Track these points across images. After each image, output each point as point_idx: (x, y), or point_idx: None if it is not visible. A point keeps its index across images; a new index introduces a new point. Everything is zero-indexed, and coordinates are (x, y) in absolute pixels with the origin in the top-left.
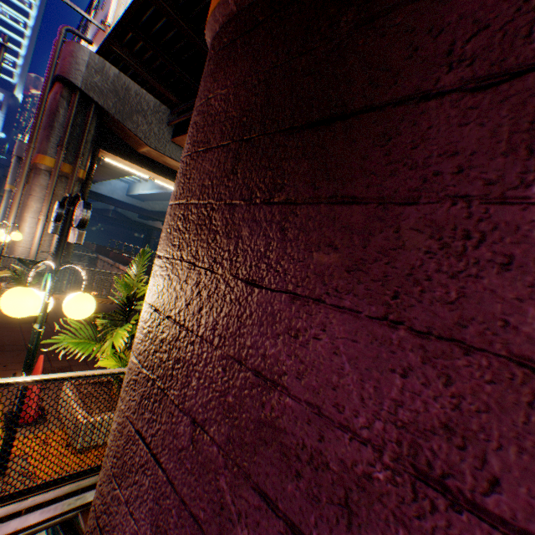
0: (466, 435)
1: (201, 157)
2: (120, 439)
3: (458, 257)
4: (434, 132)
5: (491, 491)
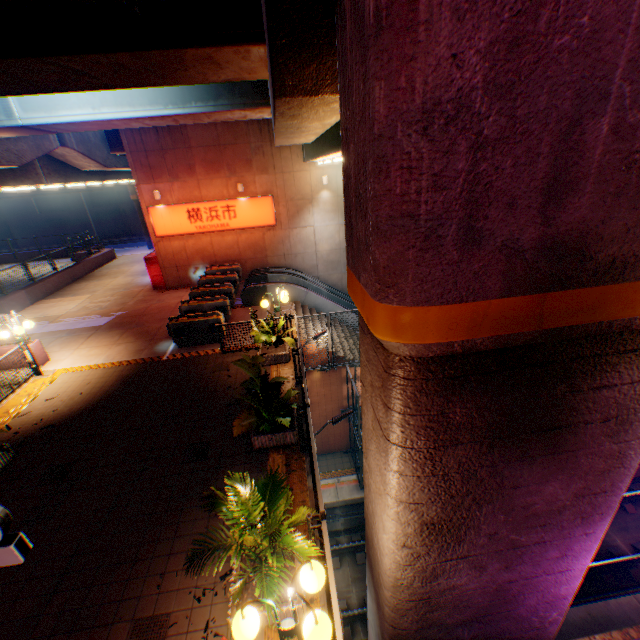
0: (586, 486)
1: (449, 448)
2: (424, 572)
3: (589, 458)
4: (587, 432)
5: (589, 491)
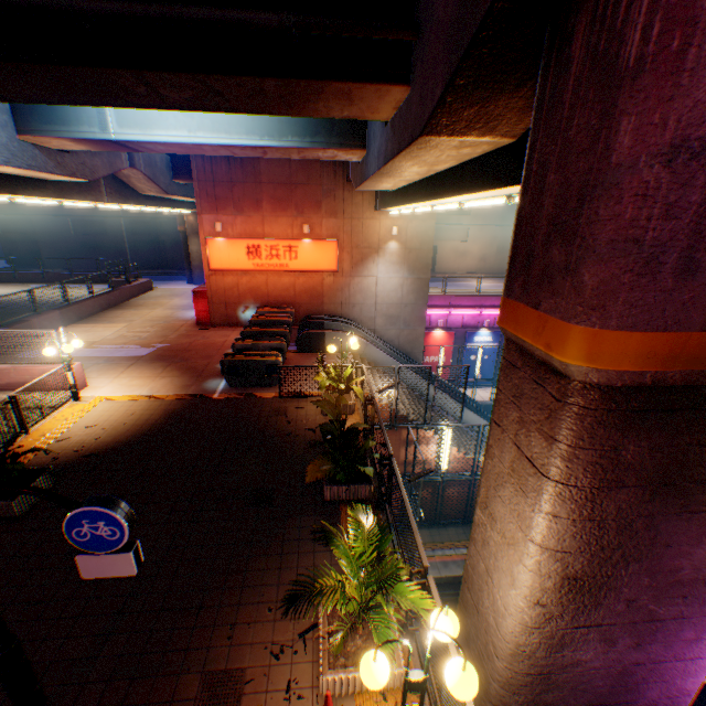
0: None
1: (612, 490)
2: (551, 639)
3: None
4: None
5: None
